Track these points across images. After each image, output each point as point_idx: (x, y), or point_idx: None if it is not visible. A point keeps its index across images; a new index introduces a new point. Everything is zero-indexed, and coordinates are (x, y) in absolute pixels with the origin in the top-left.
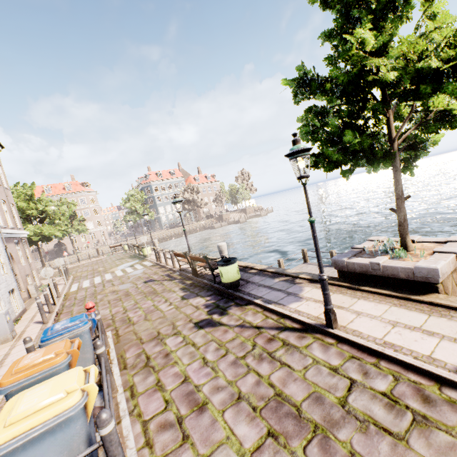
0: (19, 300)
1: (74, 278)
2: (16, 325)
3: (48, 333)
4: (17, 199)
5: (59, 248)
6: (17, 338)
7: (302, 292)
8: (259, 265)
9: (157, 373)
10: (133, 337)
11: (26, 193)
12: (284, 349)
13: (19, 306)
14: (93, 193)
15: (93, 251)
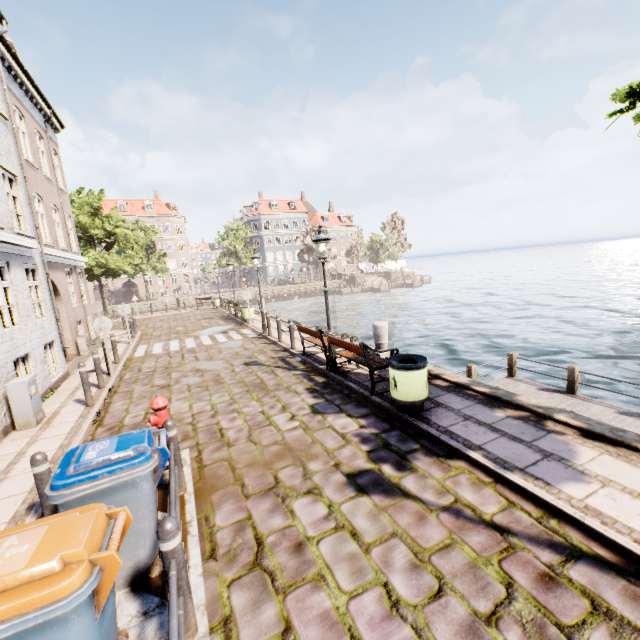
0: (60, 360)
1: (142, 335)
2: (49, 399)
3: (69, 467)
4: (79, 211)
5: (129, 290)
6: (44, 423)
7: (578, 458)
8: (451, 373)
9: (282, 596)
10: (228, 475)
11: (91, 205)
12: (606, 629)
13: (59, 368)
14: (180, 219)
15: (171, 301)
